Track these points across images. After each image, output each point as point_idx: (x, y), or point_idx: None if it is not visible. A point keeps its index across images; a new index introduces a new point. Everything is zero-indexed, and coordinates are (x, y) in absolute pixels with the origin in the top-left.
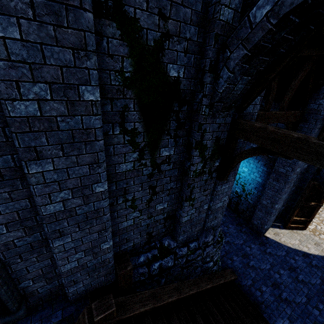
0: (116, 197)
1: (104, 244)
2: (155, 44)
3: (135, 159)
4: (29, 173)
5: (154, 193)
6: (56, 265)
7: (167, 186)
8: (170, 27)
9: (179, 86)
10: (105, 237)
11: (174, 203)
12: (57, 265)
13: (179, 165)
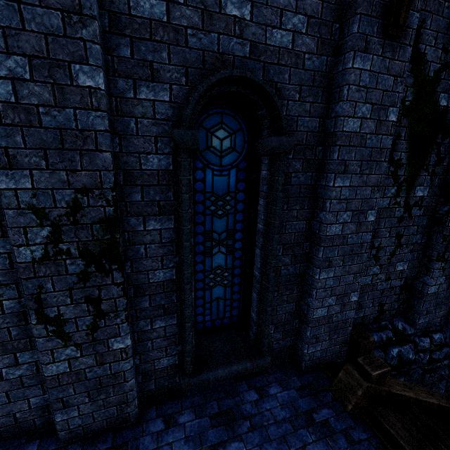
0: None
1: (353, 294)
2: (434, 75)
3: (392, 195)
4: (333, 186)
5: (398, 244)
6: (310, 306)
7: (412, 238)
8: (448, 59)
9: (446, 116)
10: (357, 284)
11: (414, 266)
12: (312, 306)
13: (429, 212)
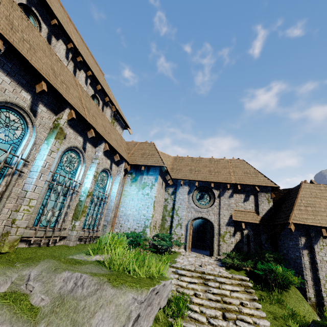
0: None
1: None
2: None
3: None
4: None
5: None
6: None
7: None
8: None
9: None
10: None
11: None
12: None
13: None
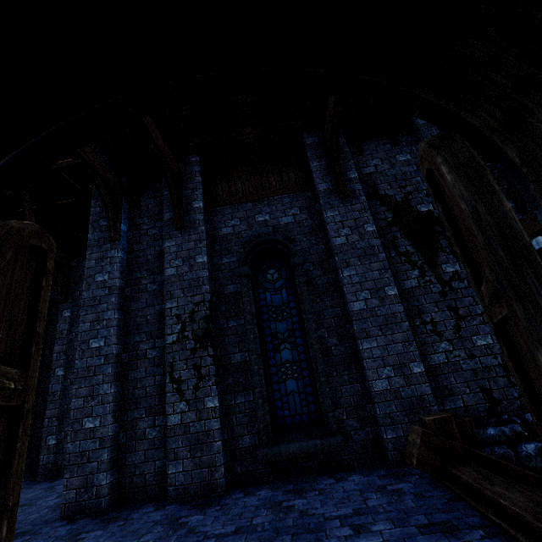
0: (411, 317)
1: (413, 364)
2: (402, 200)
3: (418, 276)
4: (343, 276)
5: (458, 317)
6: (367, 379)
7: (474, 309)
8: (408, 189)
9: (434, 215)
10: (411, 353)
11: None
12: (368, 378)
13: None
